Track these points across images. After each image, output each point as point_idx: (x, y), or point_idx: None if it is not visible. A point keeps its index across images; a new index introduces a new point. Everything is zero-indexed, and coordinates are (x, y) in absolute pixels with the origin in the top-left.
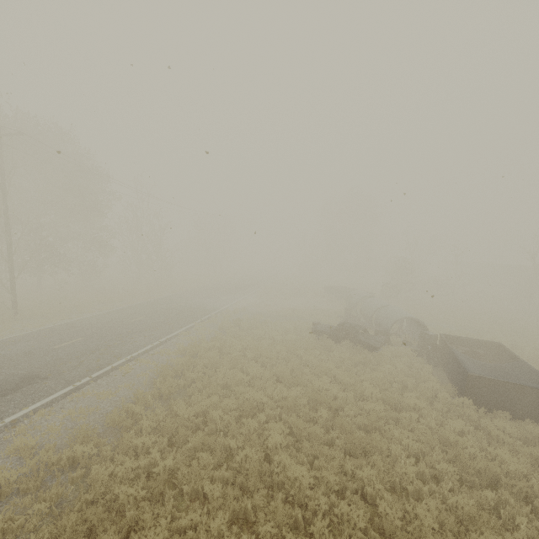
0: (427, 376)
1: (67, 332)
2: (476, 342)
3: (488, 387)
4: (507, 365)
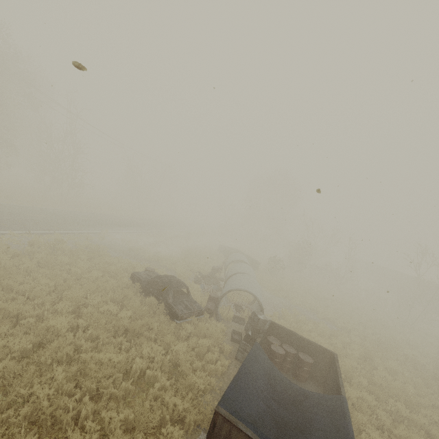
0: (194, 380)
1: None
2: (307, 344)
3: None
4: (318, 397)
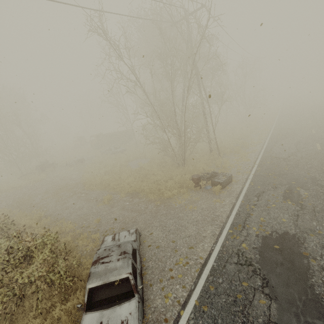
0: None
1: (292, 163)
2: None
3: None
4: None
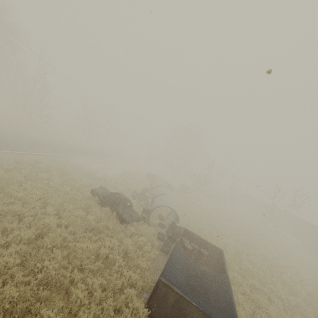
0: (139, 262)
1: None
2: (206, 243)
3: (173, 299)
4: (213, 274)
